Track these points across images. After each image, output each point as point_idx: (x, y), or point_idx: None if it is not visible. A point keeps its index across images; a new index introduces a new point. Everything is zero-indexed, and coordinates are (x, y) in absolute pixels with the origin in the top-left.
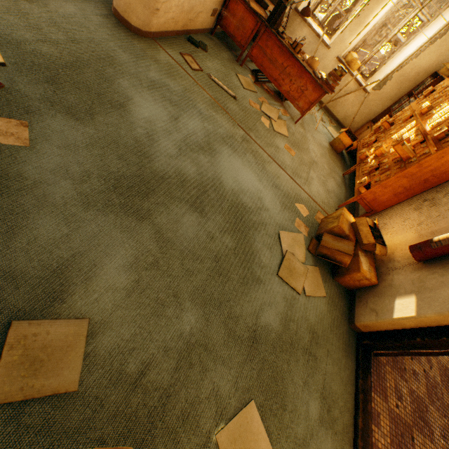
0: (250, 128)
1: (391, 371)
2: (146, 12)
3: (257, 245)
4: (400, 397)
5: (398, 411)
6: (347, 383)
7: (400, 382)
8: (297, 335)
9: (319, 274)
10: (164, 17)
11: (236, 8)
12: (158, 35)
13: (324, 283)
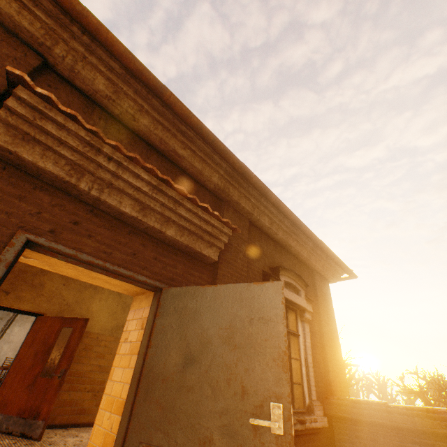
0: None
1: None
2: None
3: None
4: None
5: None
6: None
7: None
8: None
9: None
10: None
11: None
12: None
13: None
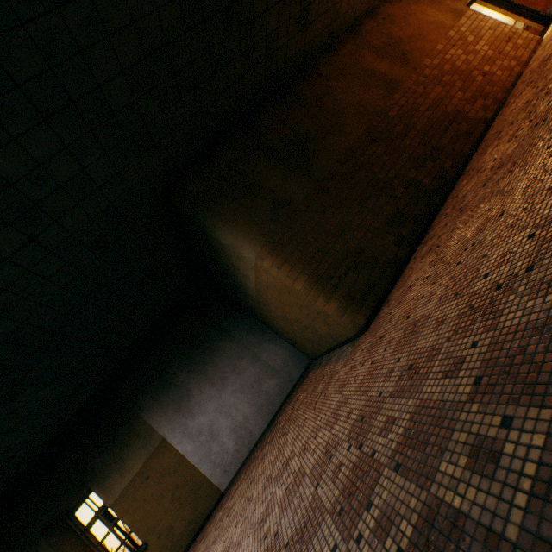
0: None
1: None
2: None
3: None
4: None
5: None
6: None
7: None
8: None
9: None
10: None
11: None
12: None
13: None
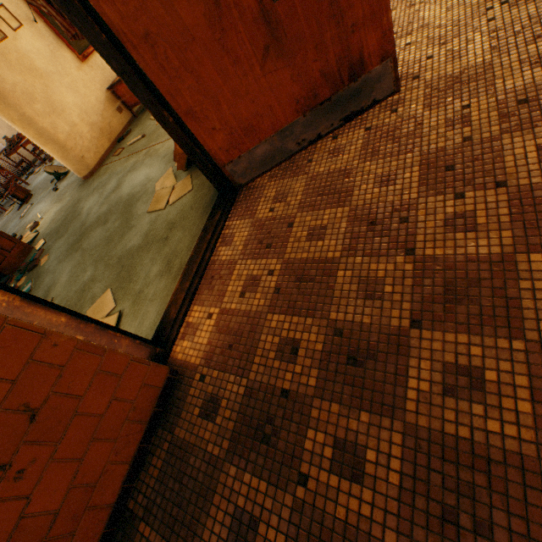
0: (153, 141)
1: (276, 183)
2: (81, 164)
3: (137, 209)
4: (284, 198)
5: (273, 214)
6: (197, 235)
7: (293, 182)
8: (154, 237)
9: (190, 179)
10: (91, 154)
11: (121, 92)
12: (101, 162)
13: (195, 181)
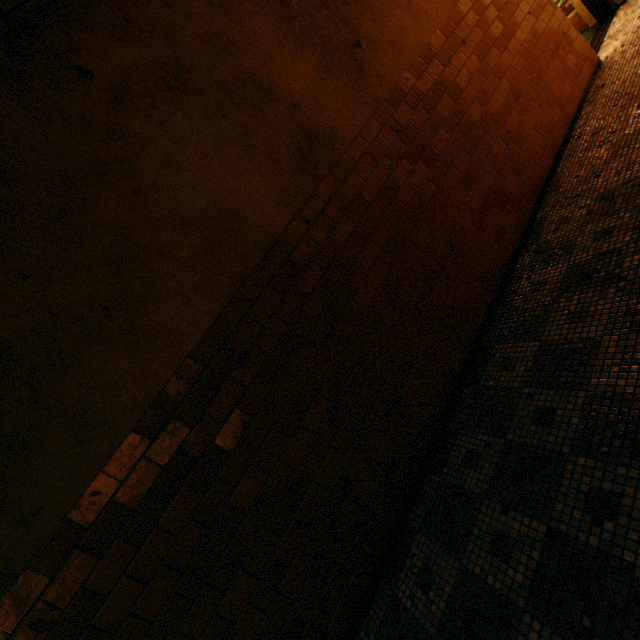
0: None
1: None
2: None
3: None
4: None
5: None
6: None
7: None
8: None
9: None
10: None
11: None
12: None
13: None
